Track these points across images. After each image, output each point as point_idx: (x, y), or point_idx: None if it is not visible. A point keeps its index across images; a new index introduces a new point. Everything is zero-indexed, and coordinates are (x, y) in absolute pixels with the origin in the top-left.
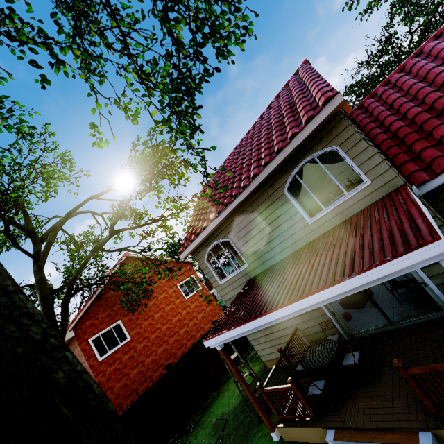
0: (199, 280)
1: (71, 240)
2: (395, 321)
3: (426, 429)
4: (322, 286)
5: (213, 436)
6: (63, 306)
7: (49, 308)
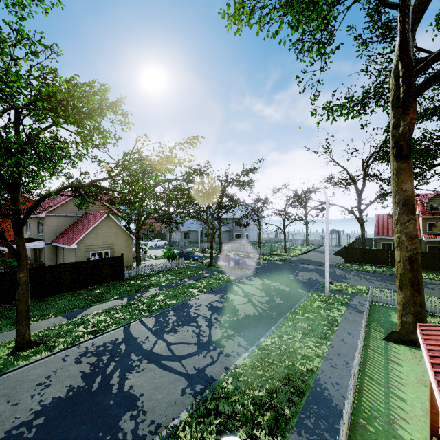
0: None
1: None
2: None
3: None
4: None
5: None
6: None
7: None
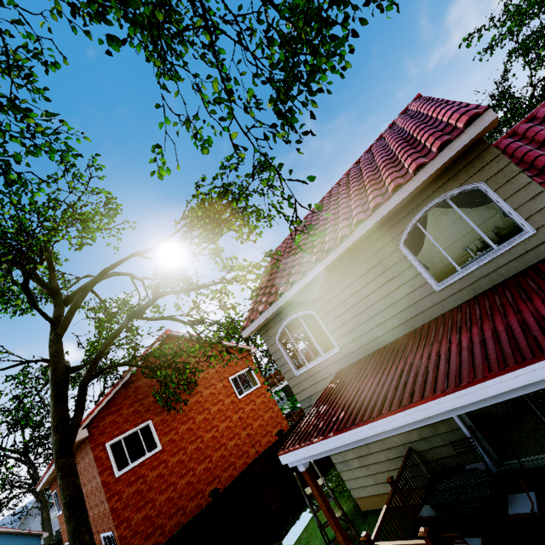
0: (257, 374)
1: (102, 307)
2: None
3: None
4: (501, 367)
5: None
6: (80, 390)
7: (61, 392)
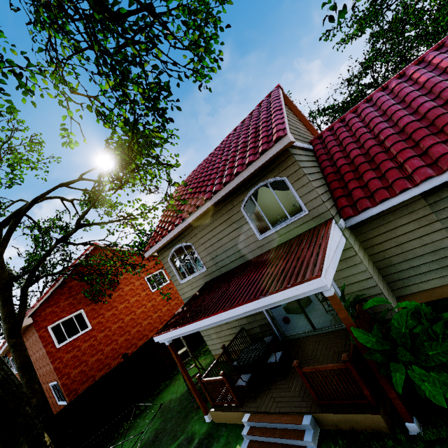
0: (167, 274)
1: (36, 225)
2: (318, 328)
3: (309, 413)
4: (246, 300)
5: (158, 419)
6: (22, 294)
7: (7, 295)
